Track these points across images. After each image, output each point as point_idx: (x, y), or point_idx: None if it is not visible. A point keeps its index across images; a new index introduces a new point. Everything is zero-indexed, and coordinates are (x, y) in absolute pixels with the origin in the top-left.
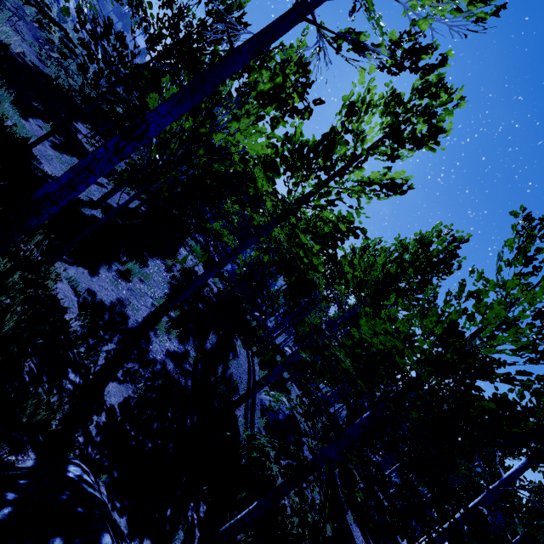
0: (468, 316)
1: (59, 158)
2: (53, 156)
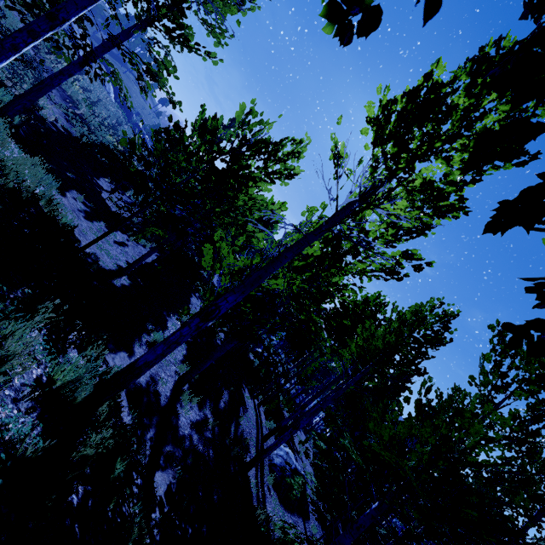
0: (456, 428)
1: (91, 228)
2: (87, 228)
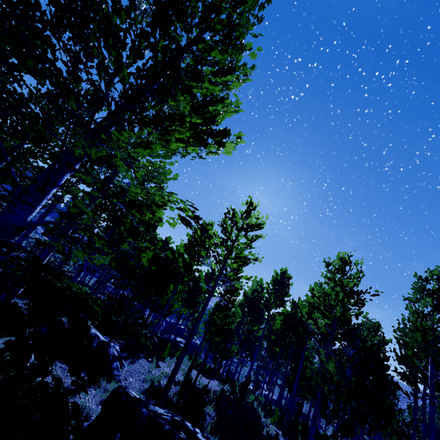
0: None
1: None
2: None
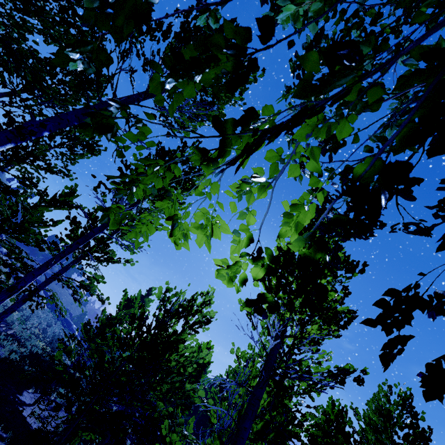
0: None
1: None
2: None
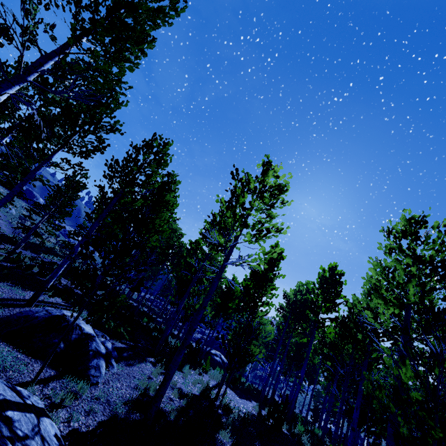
0: None
1: None
2: None
